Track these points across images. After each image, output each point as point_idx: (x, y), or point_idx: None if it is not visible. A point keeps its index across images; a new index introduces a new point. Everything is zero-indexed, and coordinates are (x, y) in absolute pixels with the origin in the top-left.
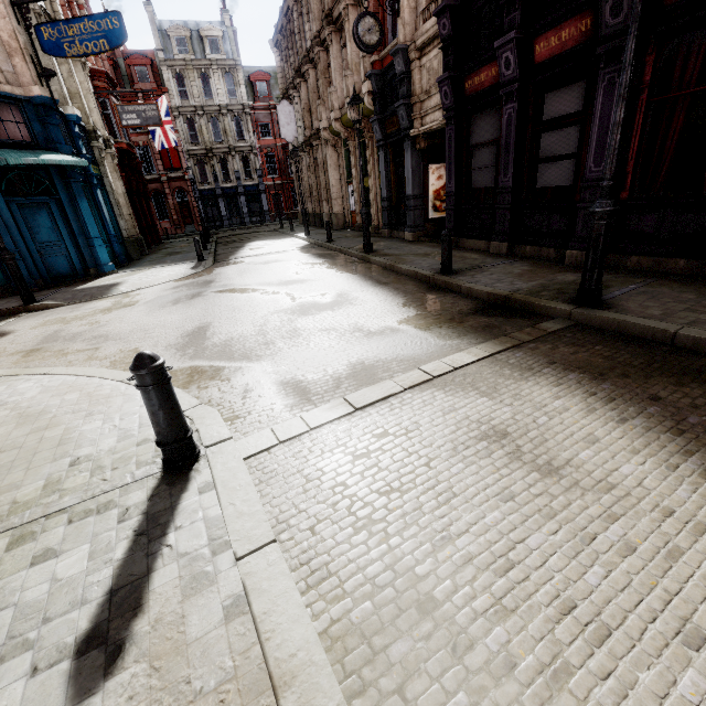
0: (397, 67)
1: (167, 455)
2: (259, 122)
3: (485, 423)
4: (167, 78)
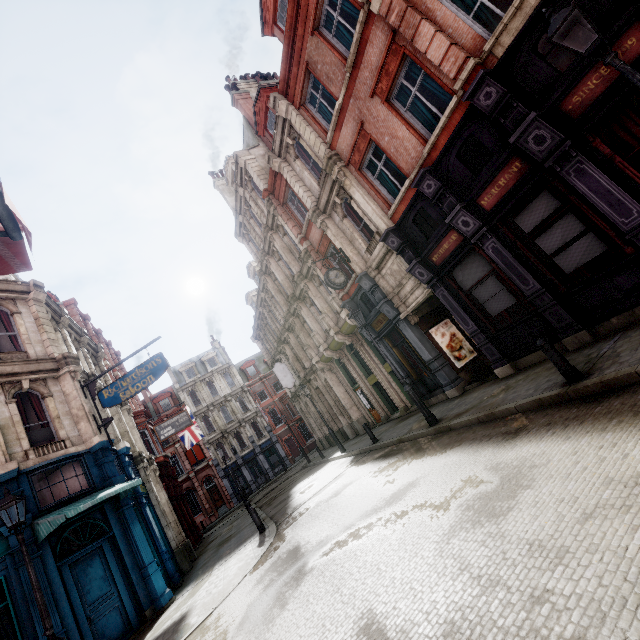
0: (365, 287)
1: None
2: (256, 392)
3: None
4: (183, 398)
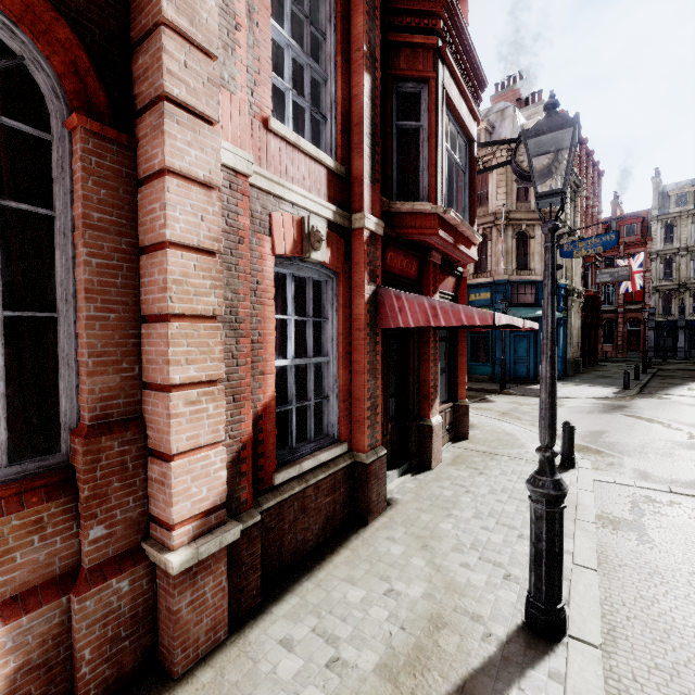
0: None
1: (562, 460)
2: None
3: None
4: (653, 230)
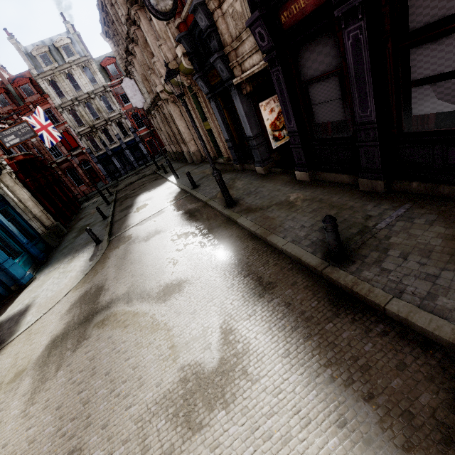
0: (201, 23)
1: None
2: (119, 95)
3: None
4: (44, 87)
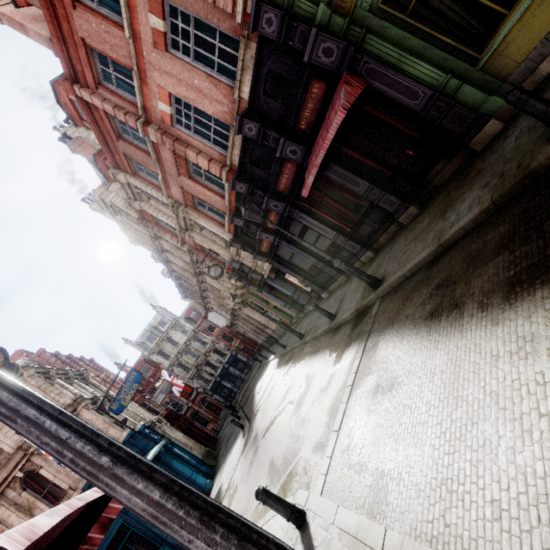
0: (236, 267)
1: (294, 522)
2: (206, 328)
3: (372, 388)
4: (155, 359)
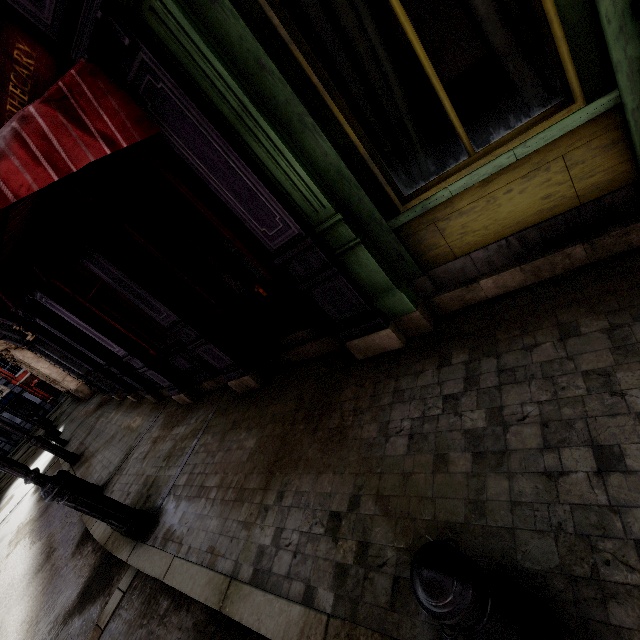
0: None
1: None
2: None
3: None
4: None
